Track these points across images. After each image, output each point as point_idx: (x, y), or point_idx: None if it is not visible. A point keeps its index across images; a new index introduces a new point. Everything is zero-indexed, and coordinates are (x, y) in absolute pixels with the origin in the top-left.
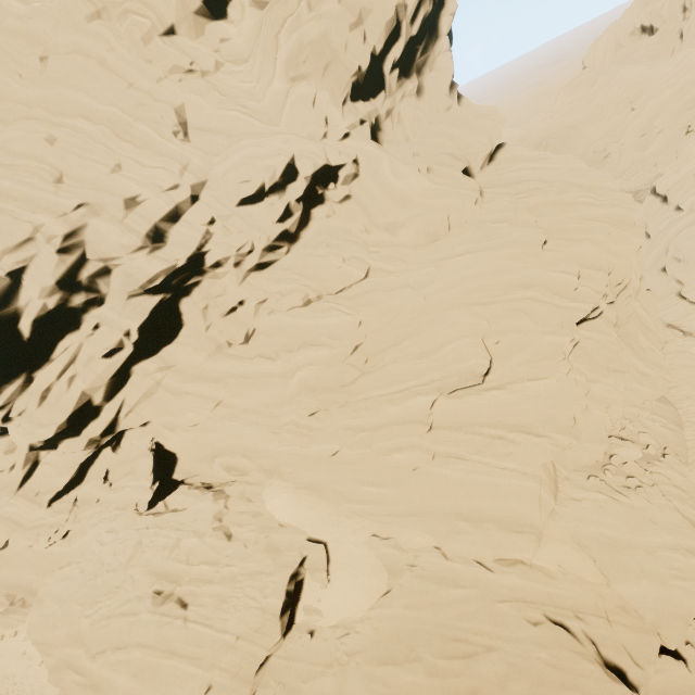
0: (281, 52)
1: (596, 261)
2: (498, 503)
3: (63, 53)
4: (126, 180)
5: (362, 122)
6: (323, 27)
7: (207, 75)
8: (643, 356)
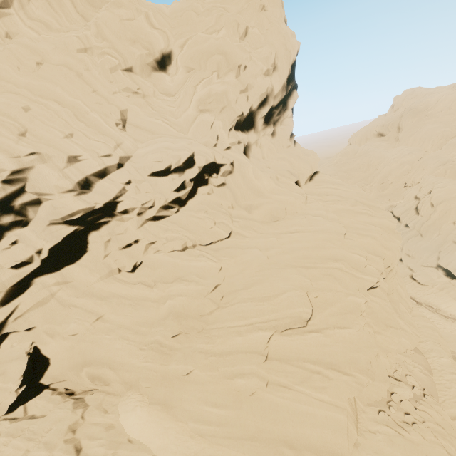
0: (197, 95)
1: (376, 250)
2: (317, 432)
3: (54, 64)
4: (74, 144)
5: (239, 142)
6: (224, 88)
7: (147, 97)
8: (402, 317)
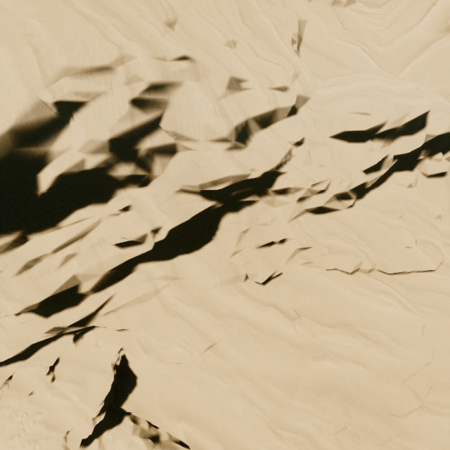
0: None
1: None
2: None
3: None
4: (237, 59)
5: None
6: None
7: (337, 5)
8: None
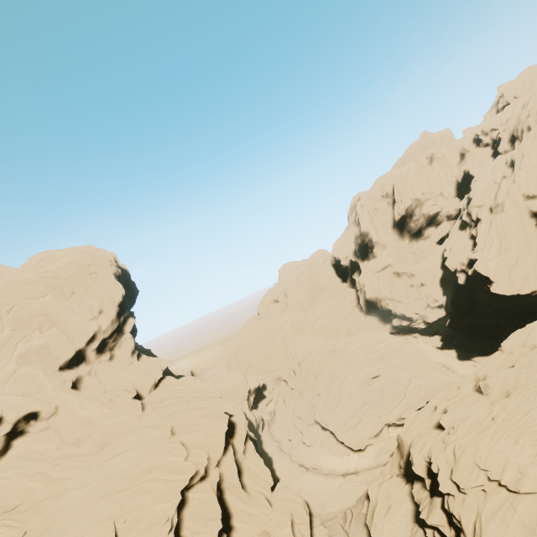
0: (17, 351)
1: (200, 442)
2: None
3: None
4: None
5: (65, 381)
6: (45, 341)
7: None
8: (247, 500)
